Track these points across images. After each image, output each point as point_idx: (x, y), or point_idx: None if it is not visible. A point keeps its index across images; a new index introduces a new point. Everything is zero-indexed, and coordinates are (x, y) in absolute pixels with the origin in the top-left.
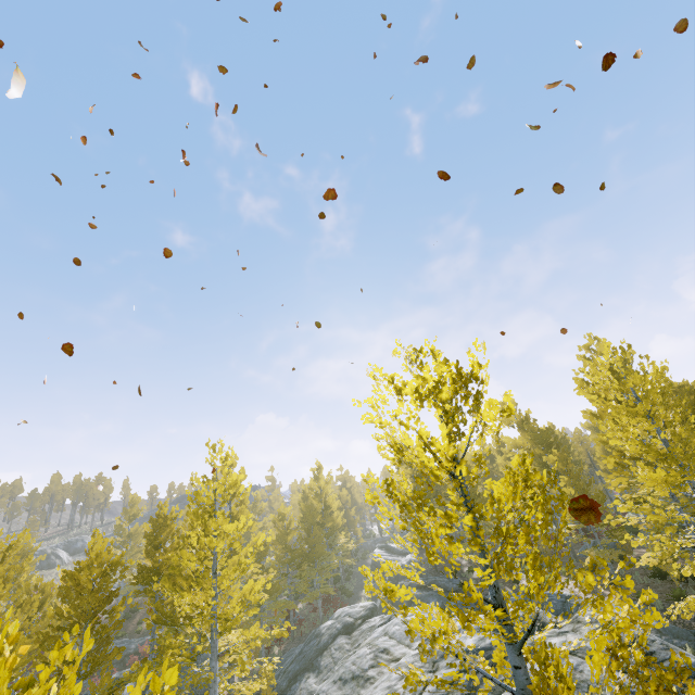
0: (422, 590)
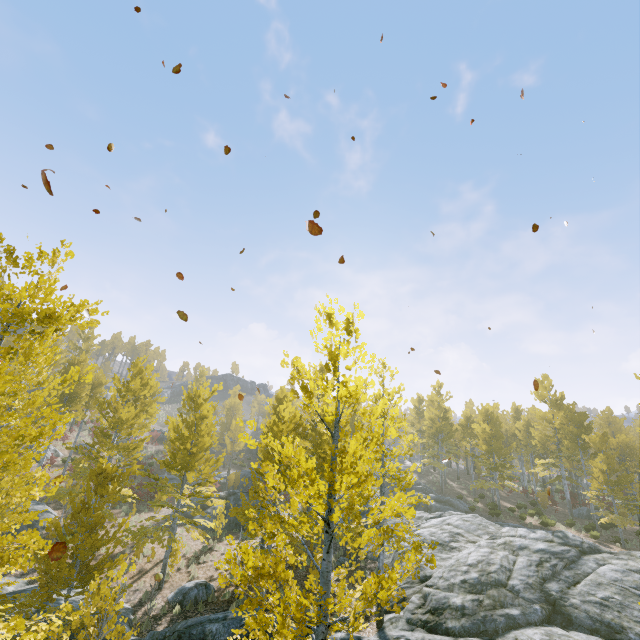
0: (440, 503)
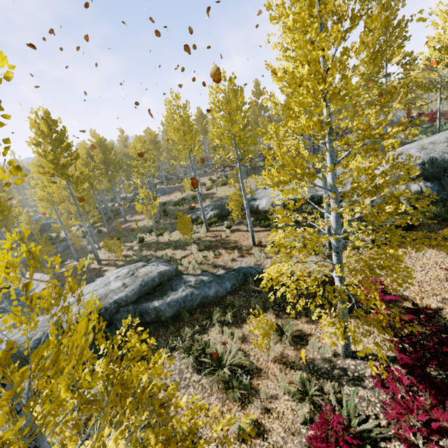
0: None
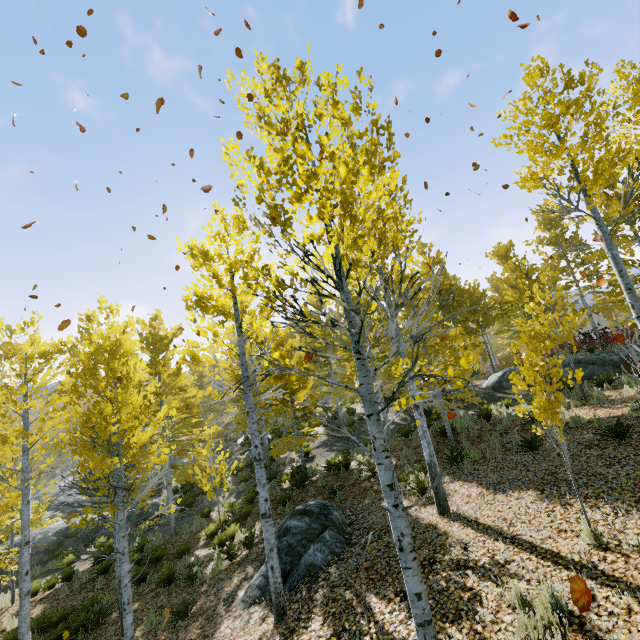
0: None
